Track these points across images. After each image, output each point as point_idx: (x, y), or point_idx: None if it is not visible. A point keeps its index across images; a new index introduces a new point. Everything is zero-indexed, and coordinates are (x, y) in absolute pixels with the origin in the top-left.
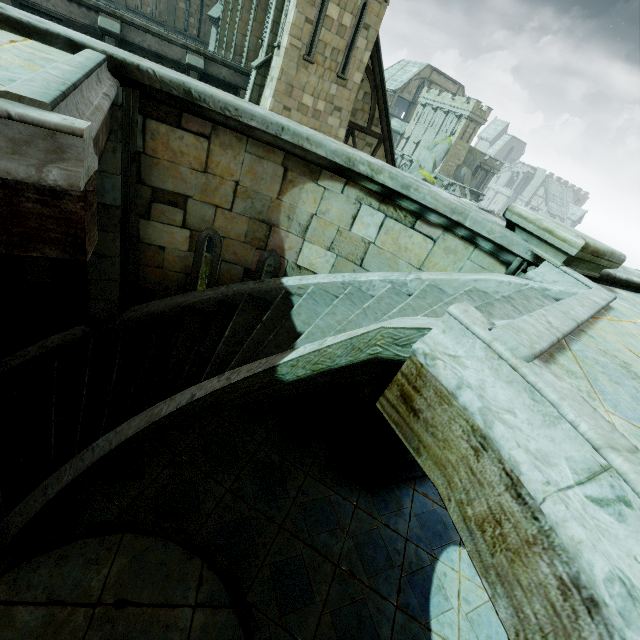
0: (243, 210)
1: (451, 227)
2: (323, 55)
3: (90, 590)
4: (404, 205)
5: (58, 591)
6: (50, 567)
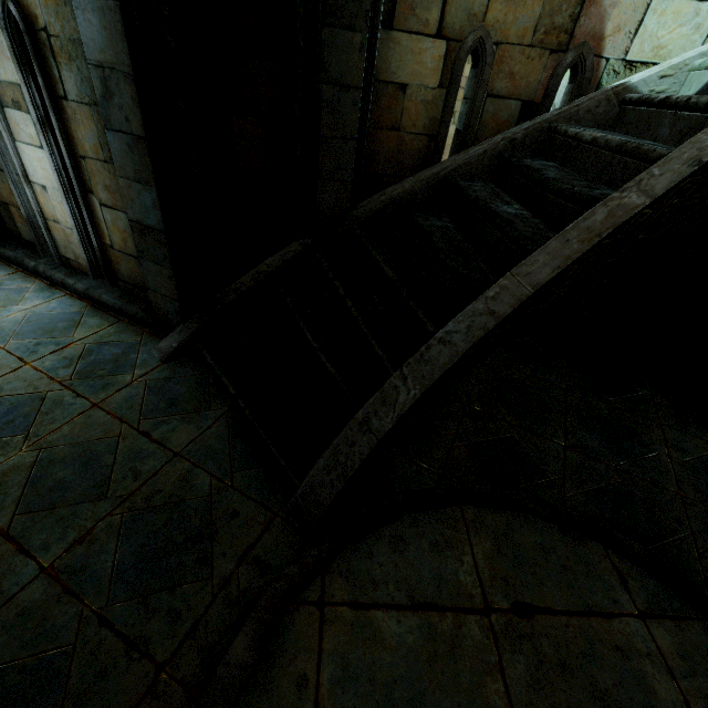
0: None
1: None
2: None
3: (463, 588)
4: None
5: (418, 588)
6: (387, 553)
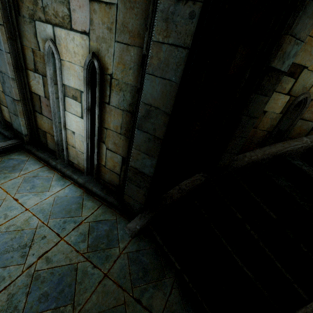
0: None
1: None
2: None
3: None
4: None
5: None
6: None
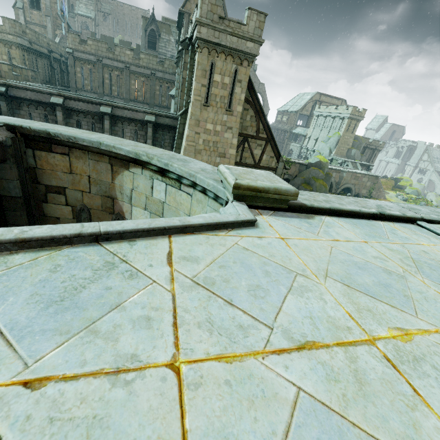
0: (96, 191)
1: (194, 185)
2: (215, 101)
3: None
4: (170, 176)
5: None
6: None
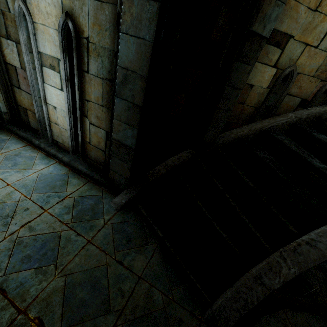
0: (326, 46)
1: None
2: None
3: None
4: None
5: None
6: None
